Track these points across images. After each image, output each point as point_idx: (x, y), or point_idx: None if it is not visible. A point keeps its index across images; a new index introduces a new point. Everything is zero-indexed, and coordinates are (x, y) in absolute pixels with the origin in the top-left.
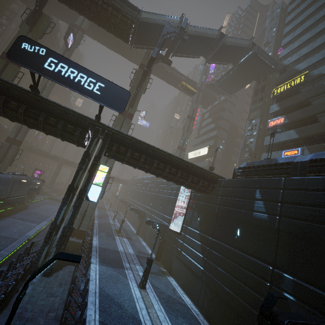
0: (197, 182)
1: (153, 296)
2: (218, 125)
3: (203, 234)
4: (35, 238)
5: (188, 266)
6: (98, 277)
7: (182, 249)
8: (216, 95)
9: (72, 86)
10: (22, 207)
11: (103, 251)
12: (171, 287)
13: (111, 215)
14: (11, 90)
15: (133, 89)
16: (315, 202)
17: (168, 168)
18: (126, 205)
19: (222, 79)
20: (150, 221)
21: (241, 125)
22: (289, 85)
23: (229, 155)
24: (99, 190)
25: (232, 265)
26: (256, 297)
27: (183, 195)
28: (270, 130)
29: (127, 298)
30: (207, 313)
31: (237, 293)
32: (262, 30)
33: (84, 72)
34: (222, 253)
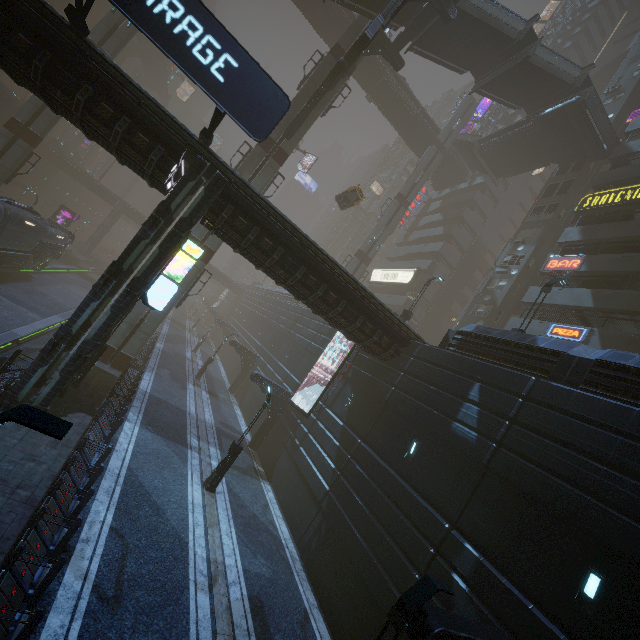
0: (370, 333)
1: (225, 508)
2: (450, 234)
3: (350, 430)
4: (29, 343)
5: (303, 475)
6: (132, 448)
7: (303, 443)
8: (469, 169)
9: (164, 42)
10: (19, 275)
11: (156, 404)
12: (263, 501)
13: (193, 341)
14: (24, 5)
15: (304, 99)
16: (574, 442)
17: (322, 289)
18: (226, 332)
19: (493, 140)
20: (259, 376)
21: (495, 248)
22: (620, 196)
23: (450, 299)
24: (172, 290)
25: (382, 500)
26: (403, 565)
27: (336, 347)
28: (546, 277)
29: (175, 499)
30: (312, 561)
31: (373, 548)
32: (617, 56)
33: (199, 16)
34: (371, 474)
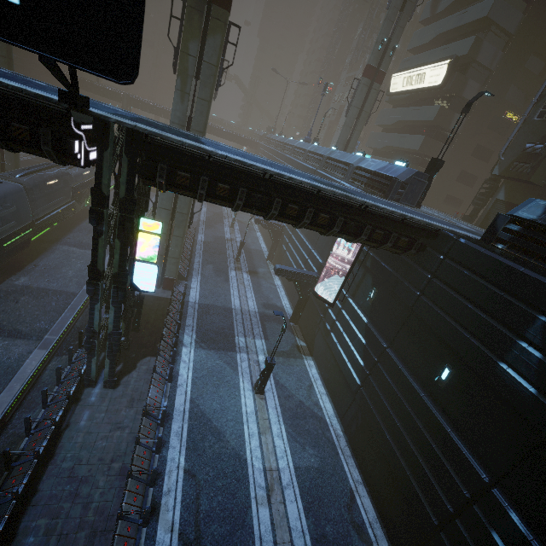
0: (381, 239)
1: (274, 406)
2: None
3: (374, 330)
4: None
5: (337, 361)
6: (191, 376)
7: (333, 330)
8: None
9: None
10: (80, 214)
11: (205, 314)
12: (307, 381)
13: (230, 213)
14: None
15: None
16: None
17: (309, 215)
18: None
19: None
20: (281, 270)
21: None
22: None
23: (503, 86)
24: (153, 270)
25: (411, 419)
26: (436, 493)
27: None
28: None
29: (231, 417)
30: (353, 440)
31: (406, 461)
32: None
33: None
34: (399, 387)
